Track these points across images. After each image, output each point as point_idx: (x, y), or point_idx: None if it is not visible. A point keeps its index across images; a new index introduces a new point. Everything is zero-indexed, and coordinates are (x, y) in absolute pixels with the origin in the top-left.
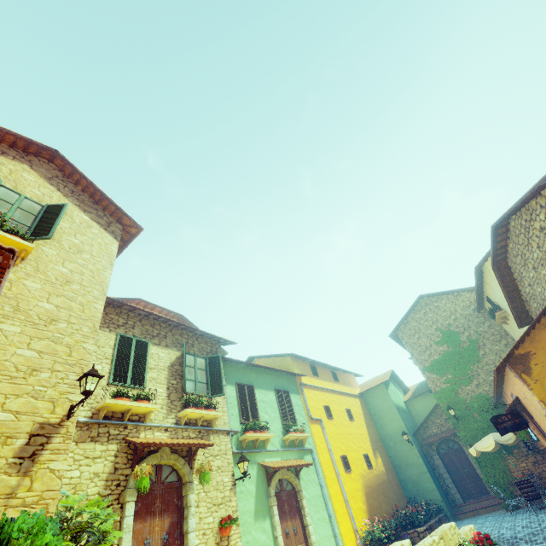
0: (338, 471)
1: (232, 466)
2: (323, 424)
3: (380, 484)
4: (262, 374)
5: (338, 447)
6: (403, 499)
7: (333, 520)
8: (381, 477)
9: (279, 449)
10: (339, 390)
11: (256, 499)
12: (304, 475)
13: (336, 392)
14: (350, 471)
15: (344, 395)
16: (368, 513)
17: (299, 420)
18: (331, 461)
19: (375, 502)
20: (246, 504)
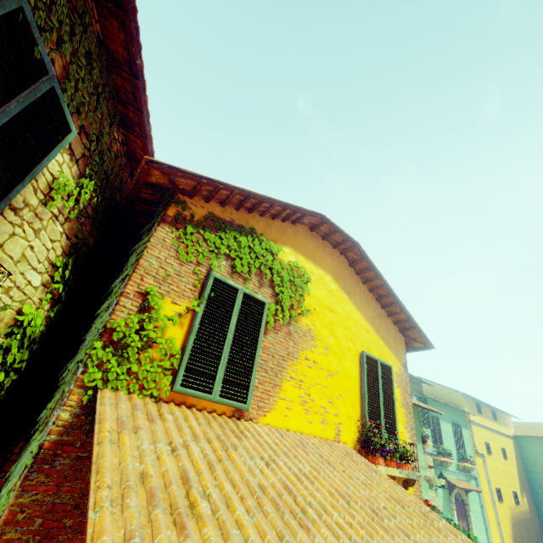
0: (494, 499)
1: (434, 477)
2: (484, 458)
3: (524, 519)
4: (443, 408)
5: (494, 480)
6: (542, 538)
7: (488, 533)
8: (525, 514)
9: (456, 471)
10: (497, 429)
11: (443, 500)
12: (470, 494)
13: (494, 430)
14: (501, 501)
15: (500, 434)
16: (513, 538)
17: (467, 450)
18: (488, 489)
19: (519, 532)
20: (438, 502)
